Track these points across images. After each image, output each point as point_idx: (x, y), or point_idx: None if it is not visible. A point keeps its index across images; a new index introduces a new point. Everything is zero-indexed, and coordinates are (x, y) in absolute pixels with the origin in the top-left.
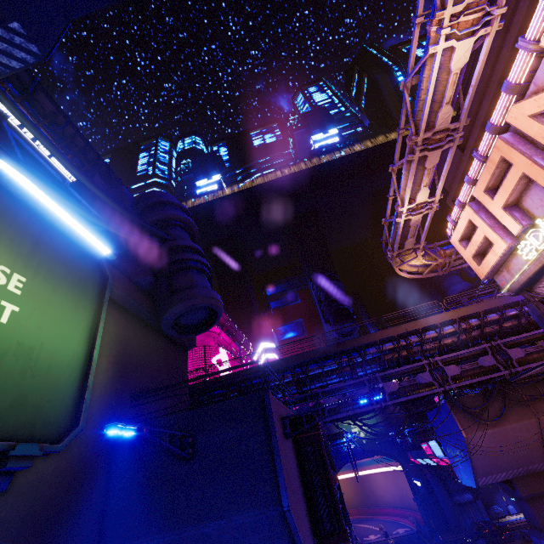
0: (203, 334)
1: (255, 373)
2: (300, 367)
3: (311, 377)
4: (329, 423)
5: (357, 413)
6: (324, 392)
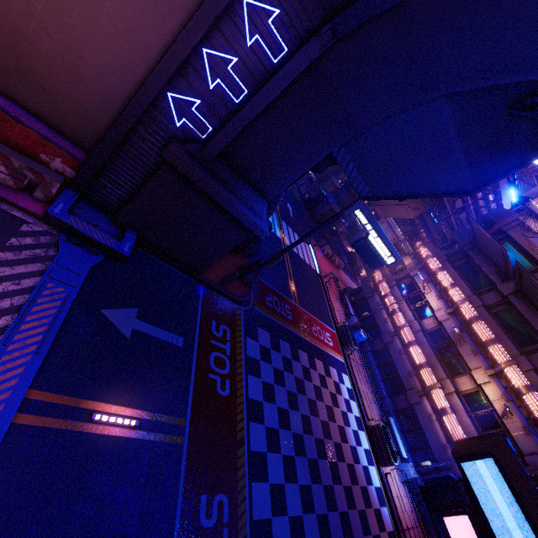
0: None
1: None
2: None
3: None
4: None
5: None
6: None
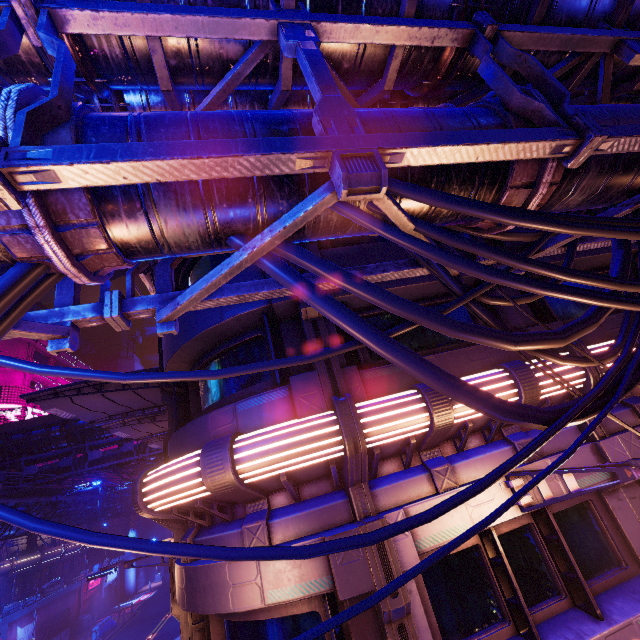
0: (7, 370)
1: (14, 428)
2: (69, 423)
3: (85, 431)
4: (86, 473)
5: (126, 462)
6: (94, 445)
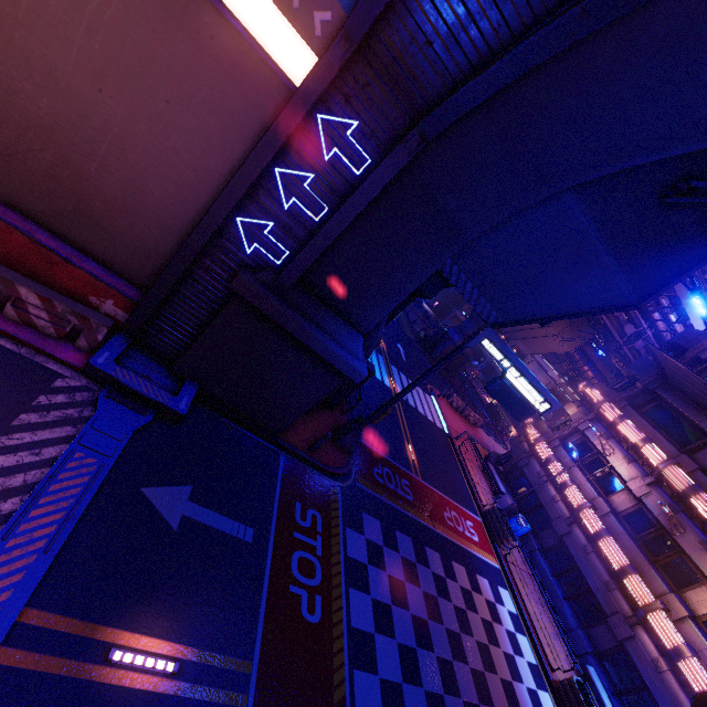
0: None
1: None
2: None
3: None
4: None
5: None
6: None
